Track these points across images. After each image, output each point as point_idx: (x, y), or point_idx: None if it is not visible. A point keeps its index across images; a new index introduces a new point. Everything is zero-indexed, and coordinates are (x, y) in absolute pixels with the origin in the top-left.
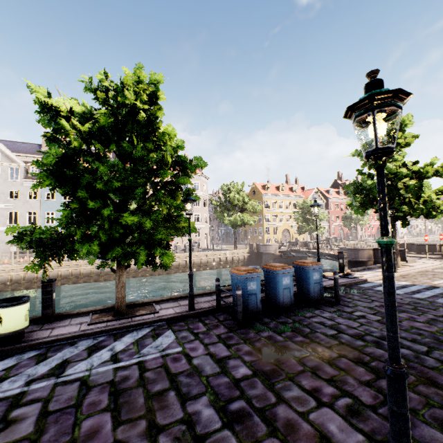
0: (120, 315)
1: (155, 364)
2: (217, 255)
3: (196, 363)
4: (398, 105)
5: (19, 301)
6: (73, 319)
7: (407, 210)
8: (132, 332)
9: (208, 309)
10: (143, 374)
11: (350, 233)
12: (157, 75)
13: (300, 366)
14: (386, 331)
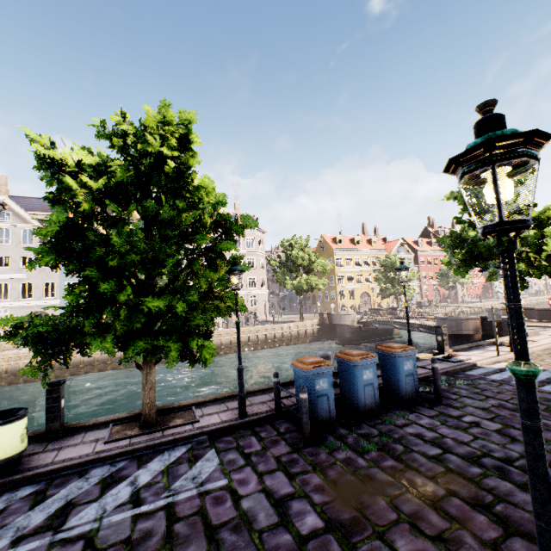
0: (149, 426)
1: (189, 509)
2: (279, 328)
3: (246, 506)
4: (533, 154)
5: (12, 417)
6: (88, 433)
7: (525, 268)
8: (162, 453)
9: (265, 414)
10: (172, 526)
11: (448, 294)
12: (188, 113)
13: (392, 512)
14: (534, 516)
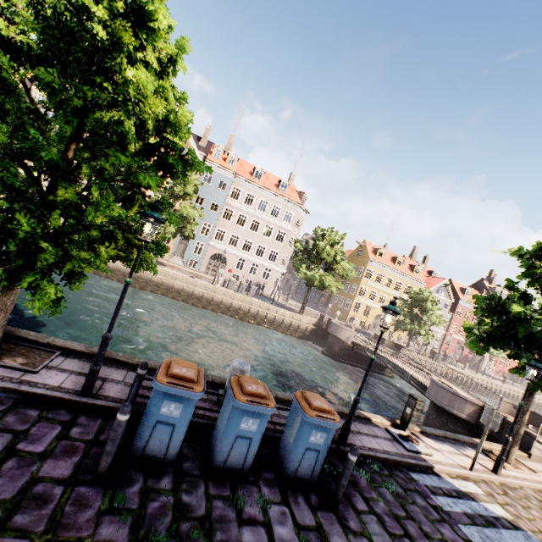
0: None
1: None
2: (273, 311)
3: None
4: None
5: None
6: None
7: None
8: None
9: (111, 404)
10: None
11: (471, 357)
12: None
13: None
14: None
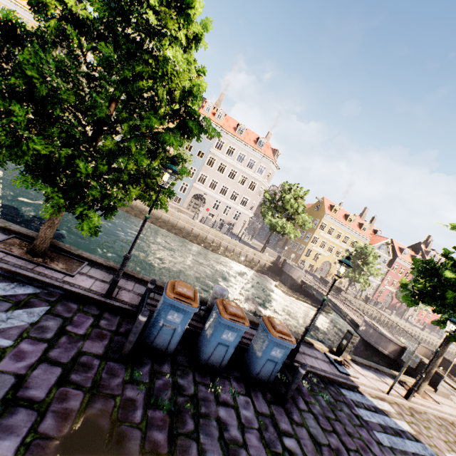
0: (33, 255)
1: None
2: (240, 247)
3: None
4: None
5: None
6: None
7: None
8: (11, 283)
9: (126, 306)
10: None
11: (398, 306)
12: None
13: None
14: None
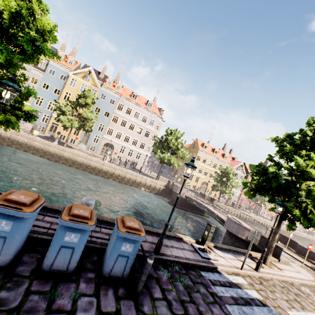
0: None
1: None
2: (140, 177)
3: None
4: None
5: None
6: None
7: (298, 215)
8: None
9: None
10: None
11: (255, 207)
12: None
13: None
14: None
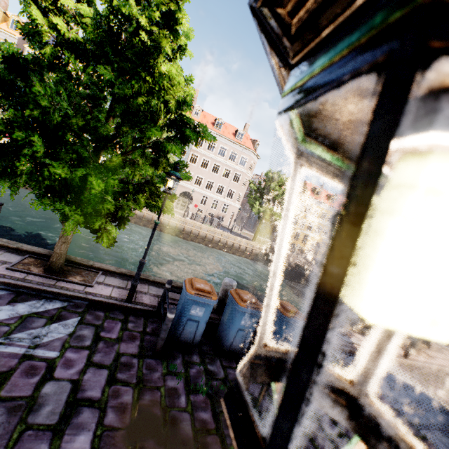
0: (51, 271)
1: (0, 366)
2: (232, 238)
3: (46, 391)
4: None
5: None
6: (5, 253)
7: None
8: (39, 300)
9: (147, 308)
10: None
11: None
12: None
13: None
14: None
